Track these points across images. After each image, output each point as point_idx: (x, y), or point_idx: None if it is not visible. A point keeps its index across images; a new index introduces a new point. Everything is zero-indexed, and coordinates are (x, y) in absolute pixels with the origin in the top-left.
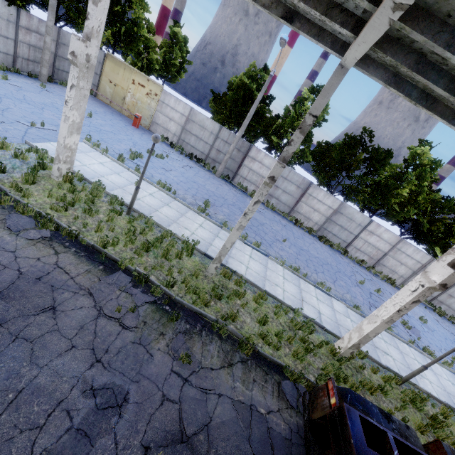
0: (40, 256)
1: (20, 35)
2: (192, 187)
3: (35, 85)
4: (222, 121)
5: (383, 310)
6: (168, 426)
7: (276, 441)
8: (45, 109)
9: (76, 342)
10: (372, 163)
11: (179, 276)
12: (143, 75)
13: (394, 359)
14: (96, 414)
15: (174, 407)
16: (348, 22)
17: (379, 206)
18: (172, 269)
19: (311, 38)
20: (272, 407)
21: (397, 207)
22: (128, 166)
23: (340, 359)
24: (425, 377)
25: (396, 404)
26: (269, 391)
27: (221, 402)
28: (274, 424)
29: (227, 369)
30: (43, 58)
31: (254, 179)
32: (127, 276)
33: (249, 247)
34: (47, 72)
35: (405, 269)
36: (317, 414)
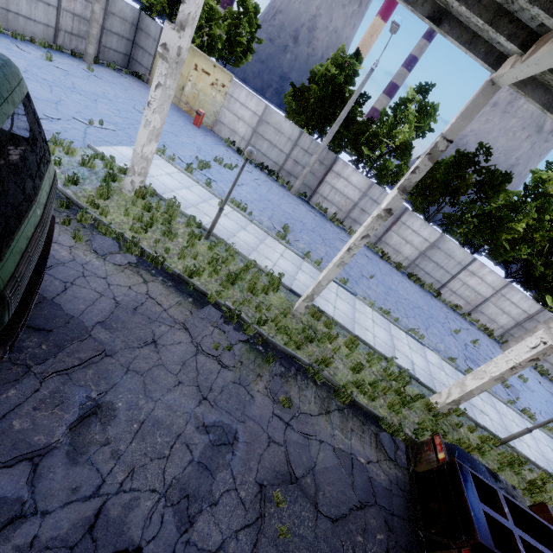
0: (131, 284)
1: (64, 1)
2: (267, 207)
3: (81, 68)
4: (301, 124)
5: (493, 366)
6: (277, 466)
7: (378, 490)
8: (98, 101)
9: (181, 378)
10: (484, 189)
11: (267, 314)
12: (209, 59)
13: (491, 419)
14: (212, 450)
15: (280, 449)
16: (517, 35)
17: (485, 242)
18: (259, 305)
19: (460, 46)
20: (371, 458)
21: (507, 244)
22: (197, 179)
23: (436, 414)
24: (523, 440)
25: (493, 465)
26: (367, 441)
27: (323, 448)
28: (374, 474)
29: (325, 416)
30: (89, 33)
31: (337, 200)
32: (217, 311)
33: (334, 283)
34: (93, 51)
35: (507, 318)
36: (422, 468)
